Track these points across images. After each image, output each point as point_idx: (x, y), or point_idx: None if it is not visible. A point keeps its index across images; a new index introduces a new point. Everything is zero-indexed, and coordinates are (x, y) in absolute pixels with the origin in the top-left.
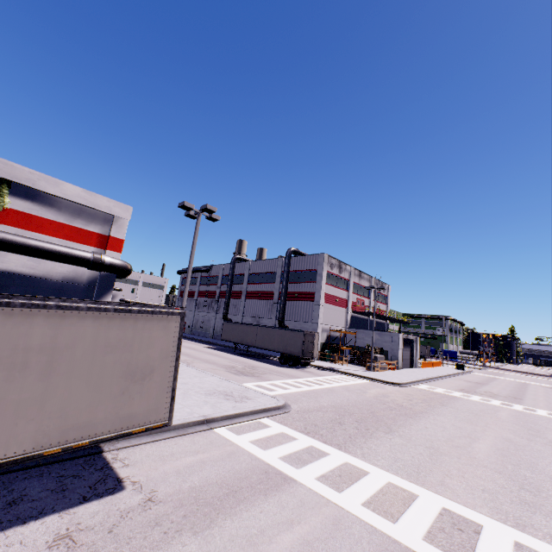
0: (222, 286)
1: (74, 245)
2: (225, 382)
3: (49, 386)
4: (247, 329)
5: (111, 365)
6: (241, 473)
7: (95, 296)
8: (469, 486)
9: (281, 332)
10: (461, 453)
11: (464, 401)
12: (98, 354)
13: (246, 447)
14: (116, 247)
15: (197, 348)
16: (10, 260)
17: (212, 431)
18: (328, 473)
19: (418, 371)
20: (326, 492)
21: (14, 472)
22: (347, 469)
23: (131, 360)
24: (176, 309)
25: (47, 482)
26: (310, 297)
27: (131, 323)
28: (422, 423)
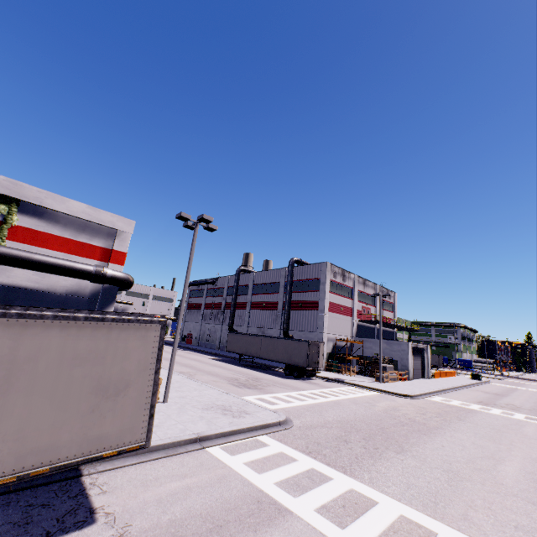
0: (227, 298)
1: (78, 259)
2: (225, 395)
3: (5, 404)
4: (251, 340)
5: (80, 379)
6: (230, 503)
7: (97, 308)
8: (498, 522)
9: (285, 342)
10: (485, 477)
11: (483, 415)
12: (65, 367)
13: (239, 469)
14: (118, 260)
15: (202, 360)
16: (16, 274)
17: (204, 451)
18: (329, 503)
19: (431, 381)
20: (326, 529)
21: None
22: (352, 498)
23: (103, 374)
24: (156, 317)
25: (12, 513)
26: (314, 306)
27: (104, 333)
28: (437, 441)
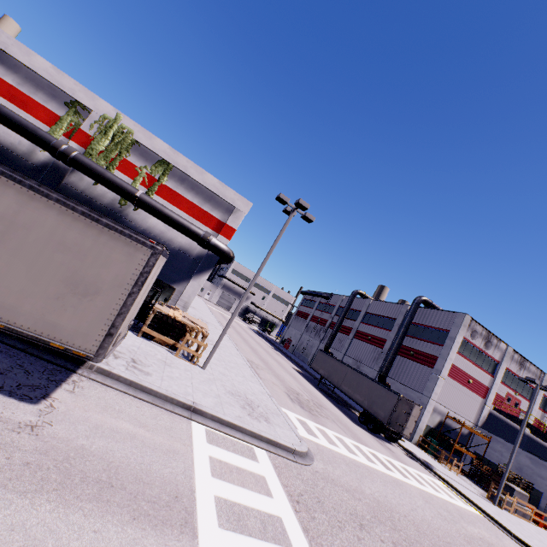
0: (334, 317)
1: (197, 223)
2: (265, 396)
3: None
4: (337, 366)
5: (58, 264)
6: (149, 476)
7: (197, 269)
8: None
9: (372, 384)
10: None
11: None
12: (50, 247)
13: (197, 457)
14: (227, 234)
15: (283, 364)
16: (152, 222)
17: (188, 421)
18: None
19: None
20: None
21: (4, 344)
22: None
23: (79, 270)
24: (150, 241)
25: (5, 362)
26: (429, 361)
27: (94, 233)
28: None
